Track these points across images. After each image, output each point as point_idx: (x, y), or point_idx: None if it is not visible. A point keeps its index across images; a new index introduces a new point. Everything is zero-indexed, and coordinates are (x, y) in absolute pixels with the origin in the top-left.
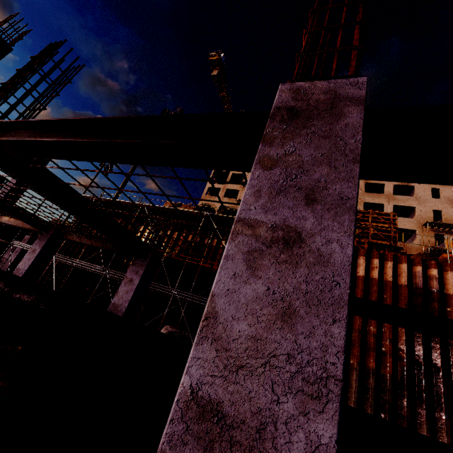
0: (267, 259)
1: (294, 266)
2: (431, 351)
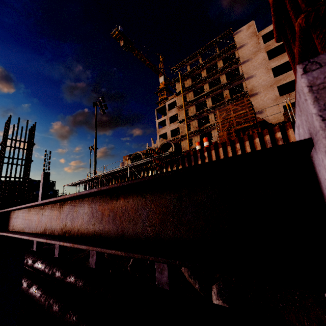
0: None
1: None
2: None
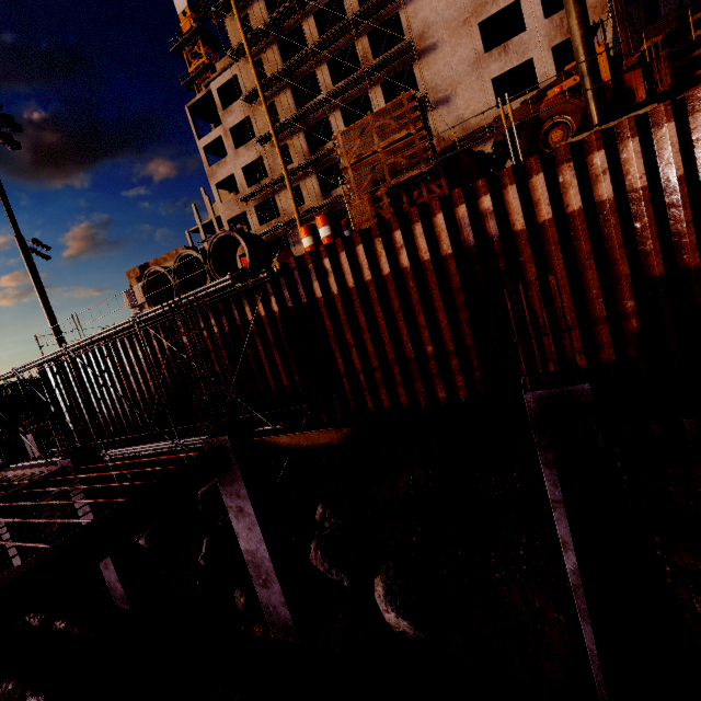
0: None
1: None
2: (510, 338)
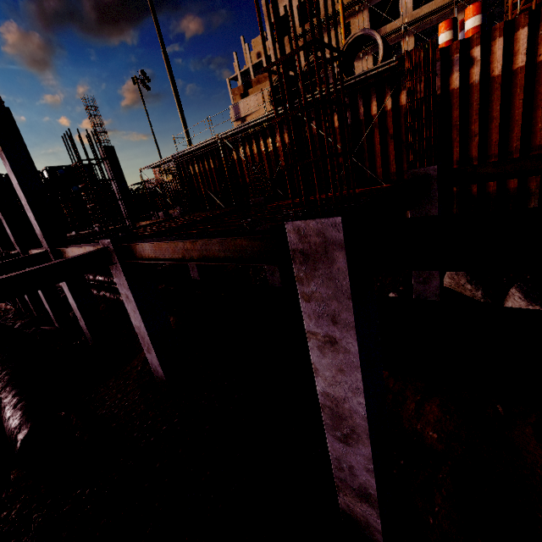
0: (326, 350)
1: (337, 353)
2: None
